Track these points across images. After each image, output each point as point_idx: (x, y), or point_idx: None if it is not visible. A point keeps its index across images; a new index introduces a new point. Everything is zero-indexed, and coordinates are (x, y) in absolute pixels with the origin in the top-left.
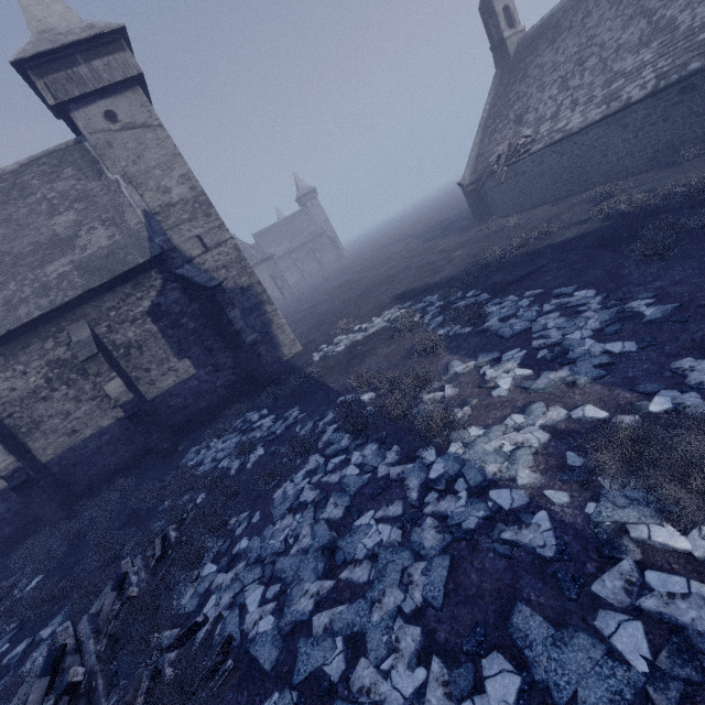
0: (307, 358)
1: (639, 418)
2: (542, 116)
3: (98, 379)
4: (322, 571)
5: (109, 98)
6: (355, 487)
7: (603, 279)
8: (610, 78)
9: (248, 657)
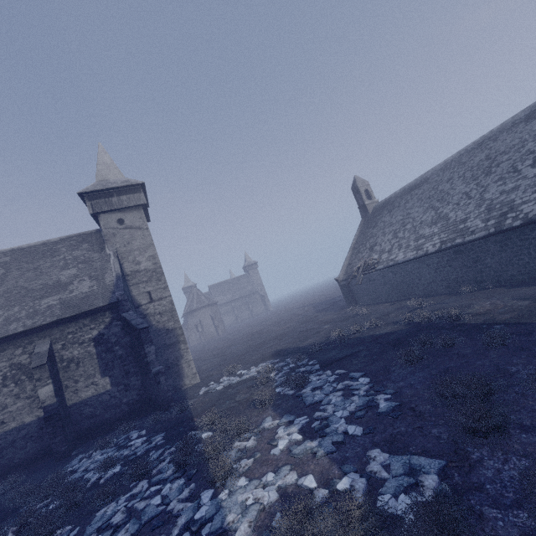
0: (197, 390)
1: (328, 492)
2: (383, 249)
3: (37, 383)
4: None
5: (124, 213)
6: (148, 516)
7: (379, 371)
8: (418, 237)
9: None
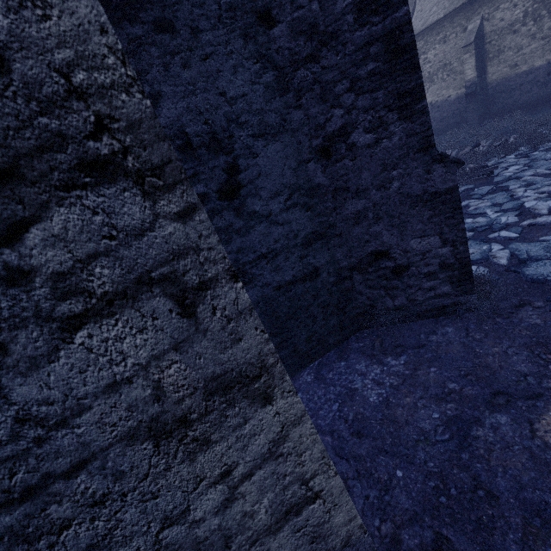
0: None
1: None
2: None
3: None
4: (550, 168)
5: None
6: None
7: None
8: None
9: (492, 180)
